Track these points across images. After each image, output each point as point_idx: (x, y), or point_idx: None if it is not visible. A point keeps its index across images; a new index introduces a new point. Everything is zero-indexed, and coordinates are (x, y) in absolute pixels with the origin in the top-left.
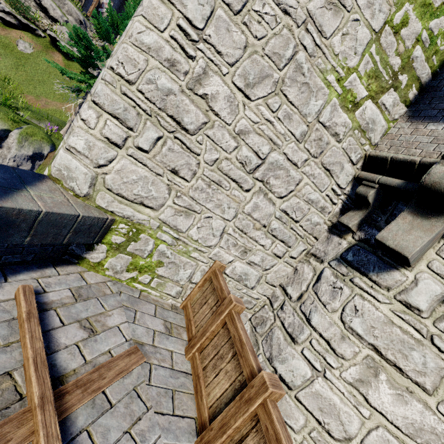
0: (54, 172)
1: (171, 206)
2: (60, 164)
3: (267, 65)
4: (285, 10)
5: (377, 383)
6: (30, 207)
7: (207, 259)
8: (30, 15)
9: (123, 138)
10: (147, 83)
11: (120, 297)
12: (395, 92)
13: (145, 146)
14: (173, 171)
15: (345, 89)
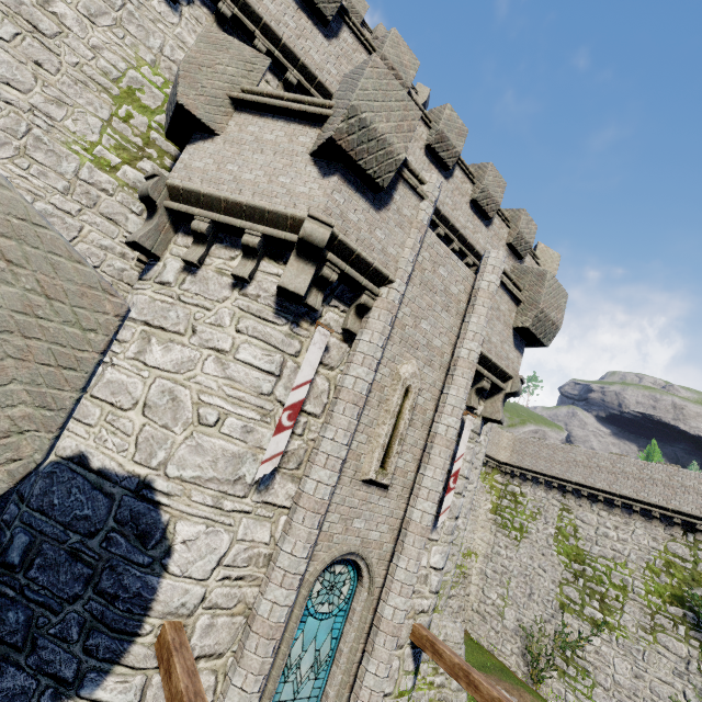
0: None
1: None
2: None
3: (3, 136)
4: (8, 102)
5: (151, 347)
6: None
7: None
8: None
9: None
10: None
11: None
12: (150, 161)
13: None
14: None
15: (97, 157)
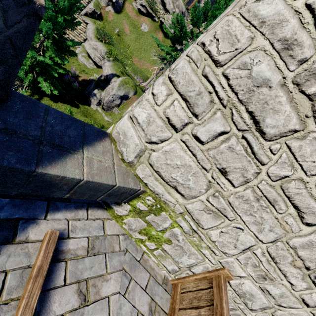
0: (114, 133)
1: (203, 201)
2: (120, 128)
3: None
4: None
5: None
6: (74, 175)
7: (216, 261)
8: (154, 7)
9: (183, 122)
10: (239, 67)
11: (124, 255)
12: None
13: (203, 136)
14: (221, 170)
15: None
